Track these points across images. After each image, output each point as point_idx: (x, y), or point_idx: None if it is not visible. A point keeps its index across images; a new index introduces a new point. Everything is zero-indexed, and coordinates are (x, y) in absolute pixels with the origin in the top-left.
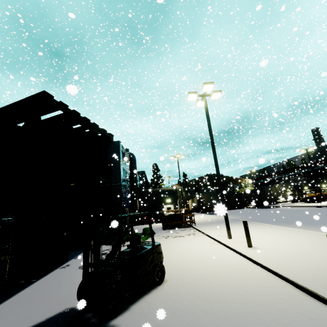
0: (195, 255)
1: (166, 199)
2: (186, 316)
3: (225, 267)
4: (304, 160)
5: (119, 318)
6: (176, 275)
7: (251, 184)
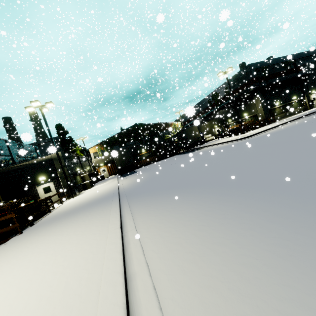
0: None
1: (38, 177)
2: None
3: None
4: (227, 89)
5: None
6: None
7: (181, 127)
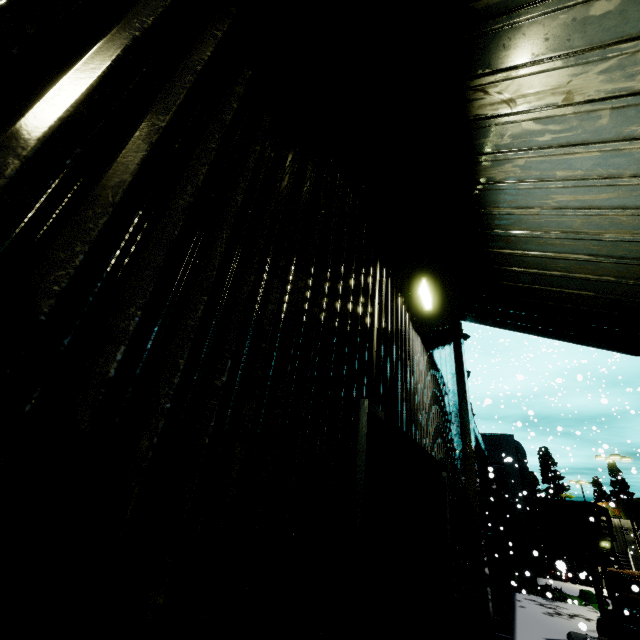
0: None
1: None
2: None
3: None
4: None
5: None
6: None
7: None
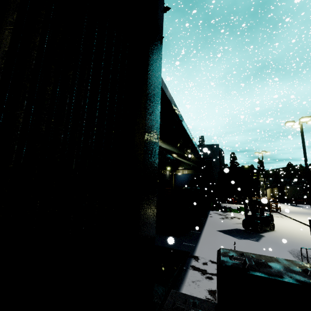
0: (288, 226)
1: None
2: (291, 238)
3: (309, 233)
4: None
5: (262, 233)
6: (279, 230)
7: None
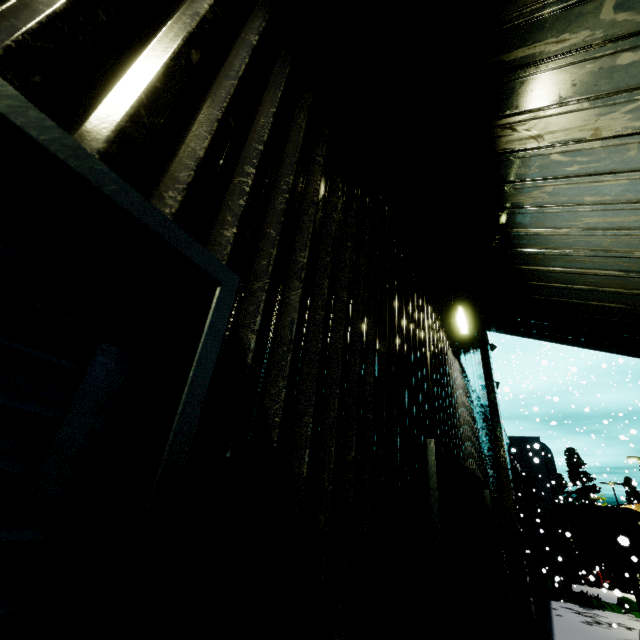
0: None
1: None
2: None
3: None
4: None
5: None
6: None
7: None
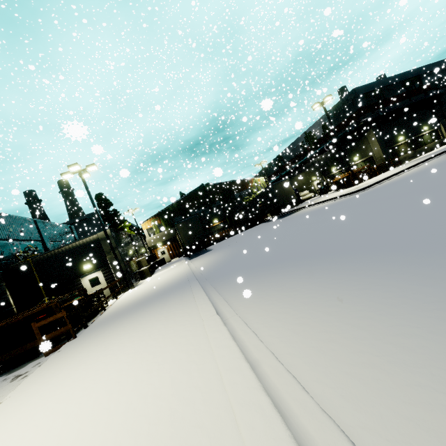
0: None
1: (82, 265)
2: None
3: None
4: (325, 126)
5: None
6: None
7: (265, 184)
